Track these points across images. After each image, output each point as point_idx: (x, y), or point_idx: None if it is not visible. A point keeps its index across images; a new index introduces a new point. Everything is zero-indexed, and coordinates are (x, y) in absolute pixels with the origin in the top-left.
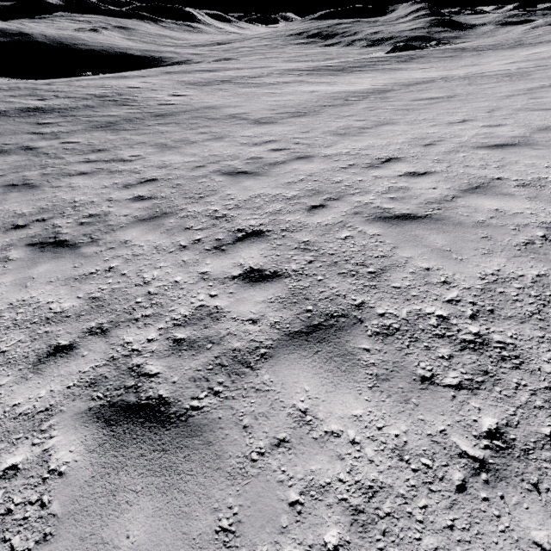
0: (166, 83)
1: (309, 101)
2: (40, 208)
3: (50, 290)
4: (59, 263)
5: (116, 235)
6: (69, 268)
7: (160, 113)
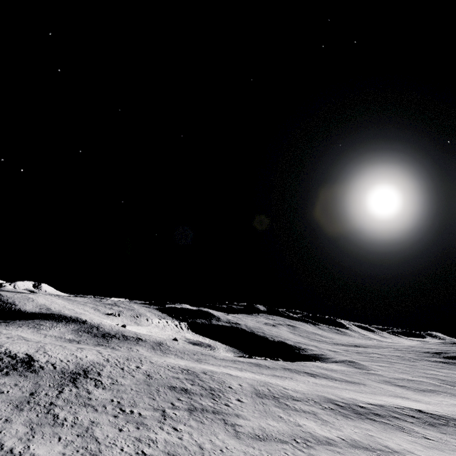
0: (248, 388)
1: (279, 431)
2: (145, 436)
3: (128, 455)
4: (133, 452)
5: (147, 451)
6: (134, 453)
7: (217, 410)
